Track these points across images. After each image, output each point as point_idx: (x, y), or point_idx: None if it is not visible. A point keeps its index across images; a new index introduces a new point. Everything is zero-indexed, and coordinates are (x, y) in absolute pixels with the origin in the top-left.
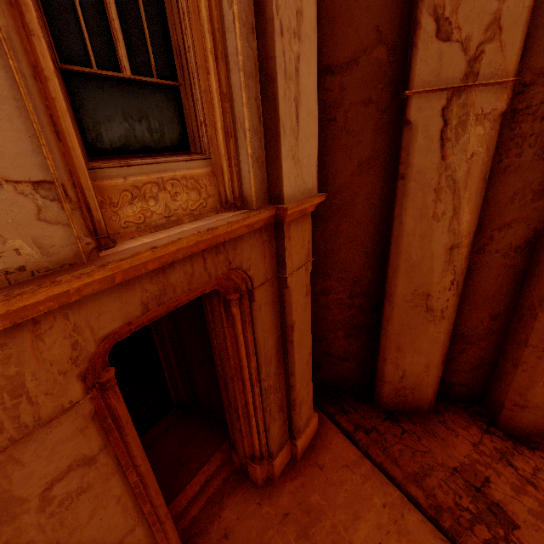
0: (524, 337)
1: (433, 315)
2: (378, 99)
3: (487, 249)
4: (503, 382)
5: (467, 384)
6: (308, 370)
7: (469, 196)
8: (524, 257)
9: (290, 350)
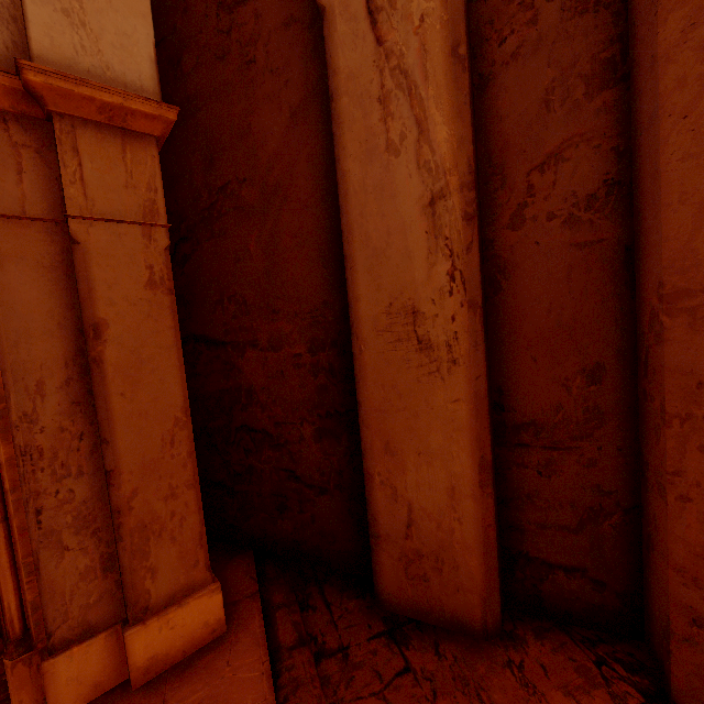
0: (659, 402)
1: (434, 359)
2: (302, 13)
3: (529, 215)
4: (657, 554)
5: (584, 569)
6: (177, 458)
7: (437, 92)
8: (613, 219)
9: (96, 382)
